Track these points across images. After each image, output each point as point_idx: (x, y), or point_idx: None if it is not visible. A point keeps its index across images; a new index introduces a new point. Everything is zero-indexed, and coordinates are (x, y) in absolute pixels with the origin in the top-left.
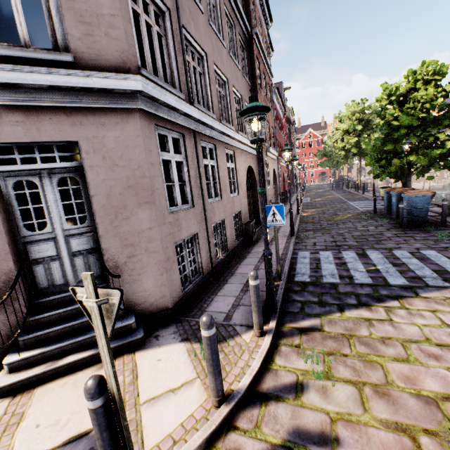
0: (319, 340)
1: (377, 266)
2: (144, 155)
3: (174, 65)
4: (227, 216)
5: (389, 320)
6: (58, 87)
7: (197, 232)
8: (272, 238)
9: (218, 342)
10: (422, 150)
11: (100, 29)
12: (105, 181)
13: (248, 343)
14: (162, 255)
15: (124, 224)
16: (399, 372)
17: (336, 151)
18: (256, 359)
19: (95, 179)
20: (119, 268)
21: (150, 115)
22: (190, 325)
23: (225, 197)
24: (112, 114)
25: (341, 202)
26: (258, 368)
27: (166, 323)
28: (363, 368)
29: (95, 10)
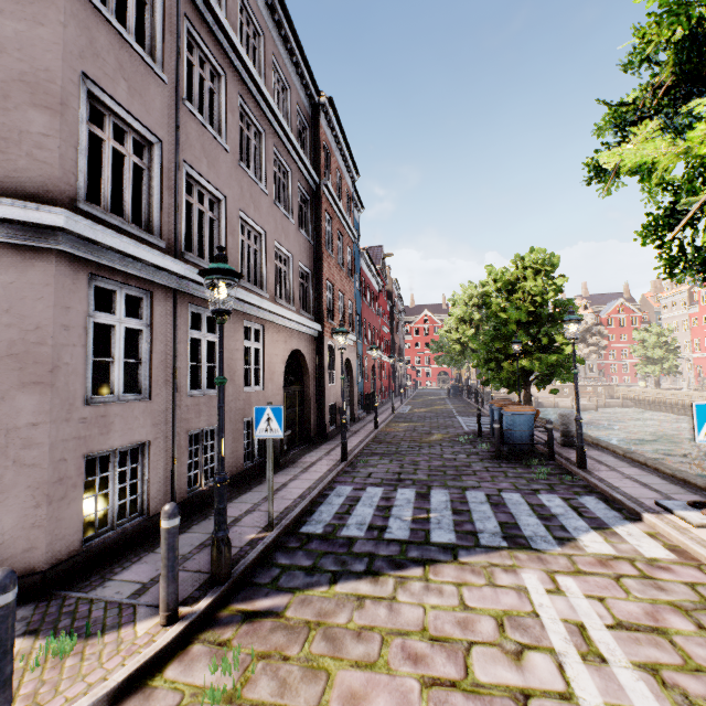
0: (264, 632)
1: (431, 513)
2: (51, 313)
3: (157, 203)
4: (230, 420)
5: (392, 598)
6: None
7: (150, 440)
8: (312, 463)
9: (86, 637)
10: (537, 354)
11: (20, 147)
12: None
13: (138, 637)
14: (46, 472)
15: None
16: (347, 685)
17: (450, 344)
18: (127, 667)
19: None
20: None
21: (82, 260)
22: (62, 606)
23: (230, 391)
24: (9, 252)
25: (447, 417)
26: (117, 683)
27: (23, 600)
28: (297, 681)
29: (20, 126)
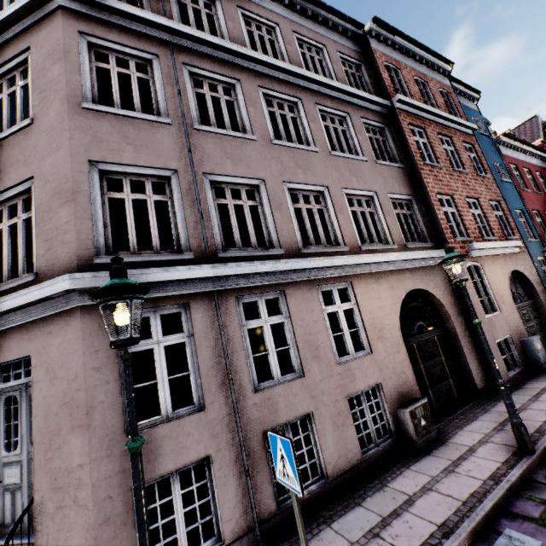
0: None
1: None
2: (82, 361)
3: (182, 222)
4: (323, 403)
5: None
6: (14, 309)
7: (211, 453)
8: (468, 449)
9: None
10: None
11: (58, 239)
12: (46, 397)
13: None
14: (92, 513)
15: (56, 456)
16: None
17: None
18: None
19: (39, 396)
20: (46, 523)
21: None
22: None
23: (315, 370)
24: (59, 319)
25: None
26: None
27: None
28: None
29: (57, 224)
